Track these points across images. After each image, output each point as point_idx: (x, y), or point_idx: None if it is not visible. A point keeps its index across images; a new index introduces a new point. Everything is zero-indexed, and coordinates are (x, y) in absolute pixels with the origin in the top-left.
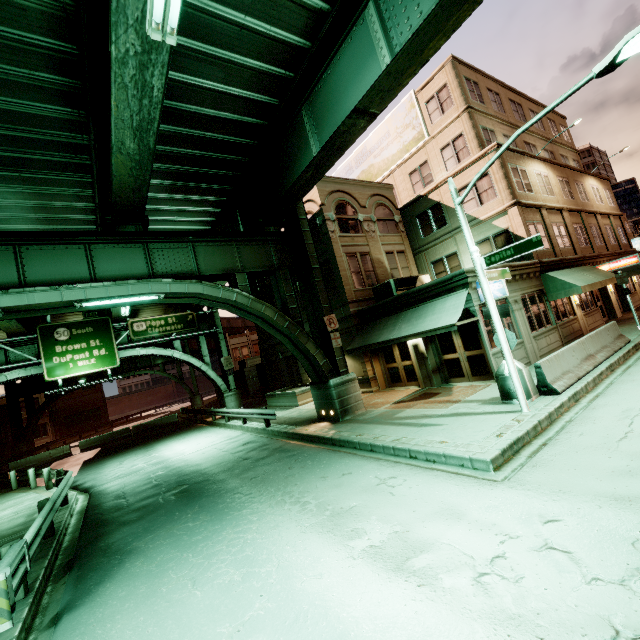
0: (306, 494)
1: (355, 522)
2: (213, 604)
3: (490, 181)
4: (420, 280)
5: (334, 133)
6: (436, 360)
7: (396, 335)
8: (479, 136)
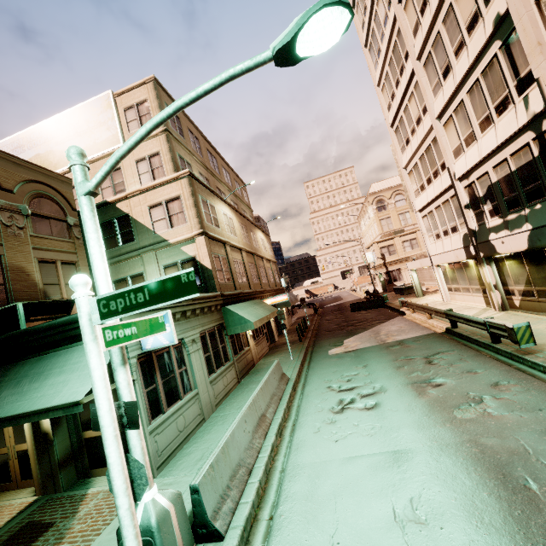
0: None
1: None
2: None
3: (181, 205)
4: None
5: None
6: (73, 440)
7: None
8: (175, 161)
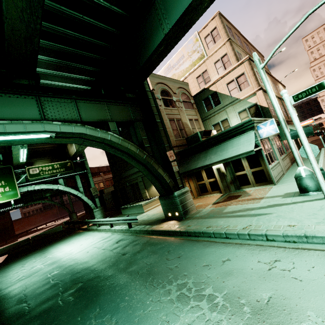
0: (203, 285)
1: (295, 322)
2: None
3: (245, 77)
4: (212, 133)
5: (186, 8)
6: (231, 176)
7: (209, 162)
8: (236, 54)
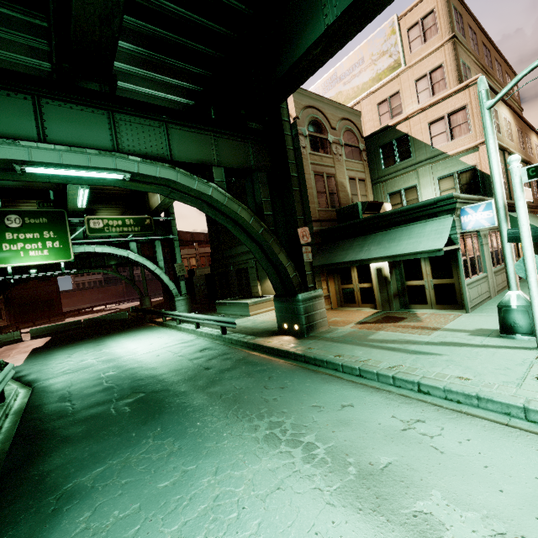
0: (304, 430)
1: (410, 497)
2: None
3: (466, 115)
4: (383, 207)
5: None
6: (398, 285)
7: (366, 256)
8: (459, 69)
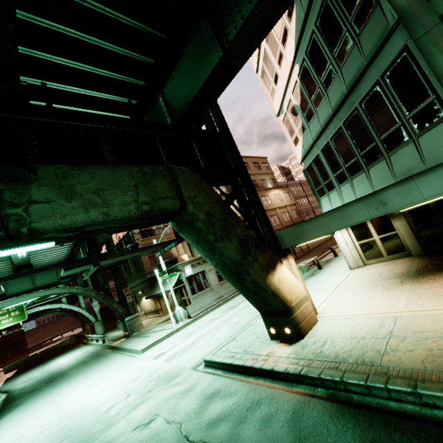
0: (88, 372)
1: (91, 377)
2: (40, 406)
3: None
4: (181, 258)
5: None
6: (180, 300)
7: (158, 292)
8: None
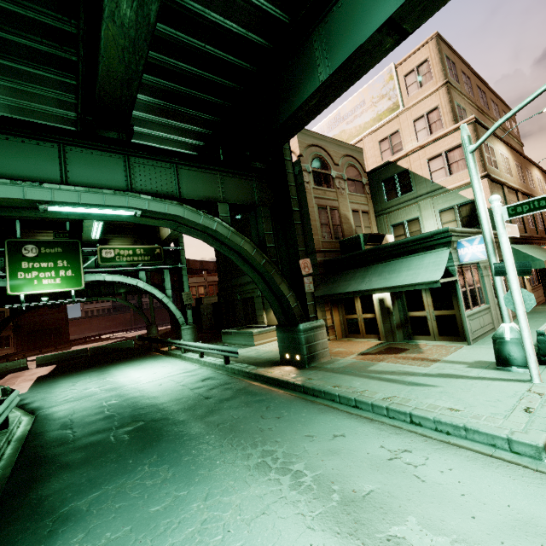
0: (294, 459)
1: (386, 523)
2: None
3: (462, 153)
4: (385, 239)
5: (356, 51)
6: (400, 316)
7: (367, 287)
8: (454, 111)
